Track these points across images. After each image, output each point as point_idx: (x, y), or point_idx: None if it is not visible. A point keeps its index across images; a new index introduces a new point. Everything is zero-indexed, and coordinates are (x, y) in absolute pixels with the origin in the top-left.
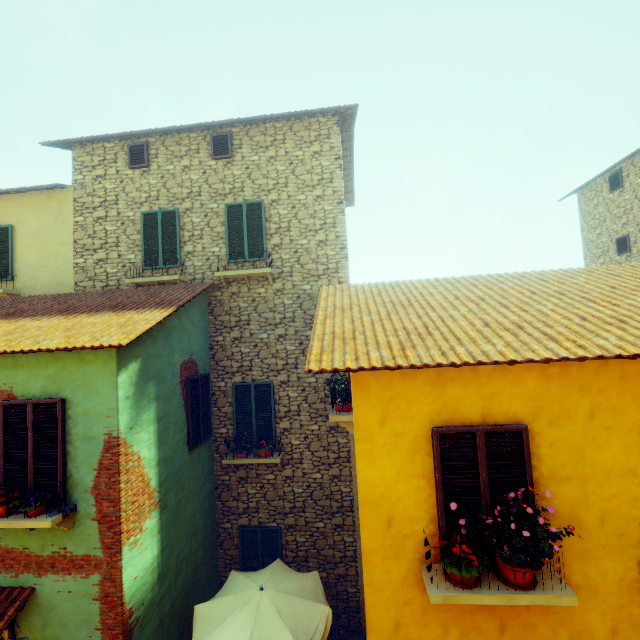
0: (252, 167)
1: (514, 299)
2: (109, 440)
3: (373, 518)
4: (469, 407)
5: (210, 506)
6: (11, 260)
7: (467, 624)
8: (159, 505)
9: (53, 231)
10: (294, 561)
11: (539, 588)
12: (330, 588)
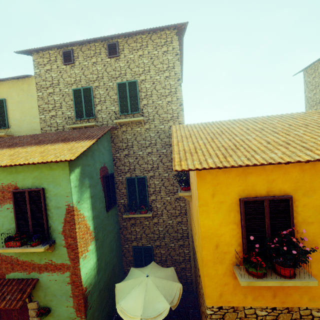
0: (130, 61)
1: (280, 129)
2: (68, 208)
3: (208, 244)
4: (260, 187)
5: (118, 237)
6: (6, 117)
7: (256, 294)
8: (95, 238)
9: (26, 101)
10: (160, 262)
11: (297, 277)
12: (178, 274)
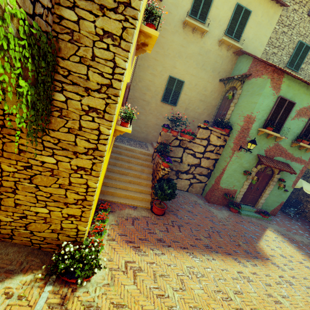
0: None
1: None
2: None
3: None
4: None
5: None
6: (243, 31)
7: None
8: None
9: (265, 26)
10: None
11: None
12: None
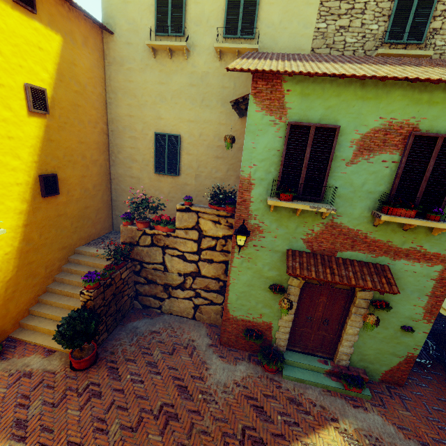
0: None
1: None
2: None
3: None
4: None
5: None
6: (256, 17)
7: None
8: None
9: None
10: None
11: None
12: None
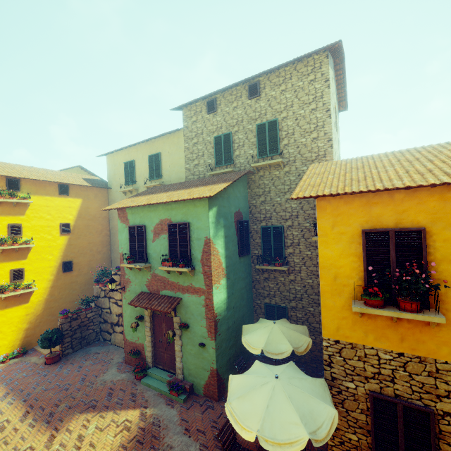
0: (271, 99)
1: (443, 156)
2: (206, 240)
3: (326, 275)
4: (386, 219)
5: (249, 289)
6: (161, 169)
7: (379, 334)
8: (226, 276)
9: (176, 153)
10: None
11: (421, 313)
12: (317, 345)
